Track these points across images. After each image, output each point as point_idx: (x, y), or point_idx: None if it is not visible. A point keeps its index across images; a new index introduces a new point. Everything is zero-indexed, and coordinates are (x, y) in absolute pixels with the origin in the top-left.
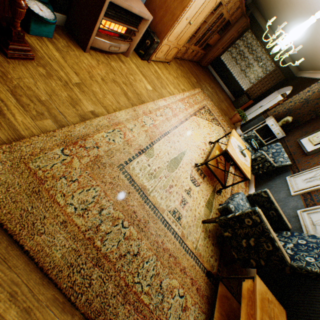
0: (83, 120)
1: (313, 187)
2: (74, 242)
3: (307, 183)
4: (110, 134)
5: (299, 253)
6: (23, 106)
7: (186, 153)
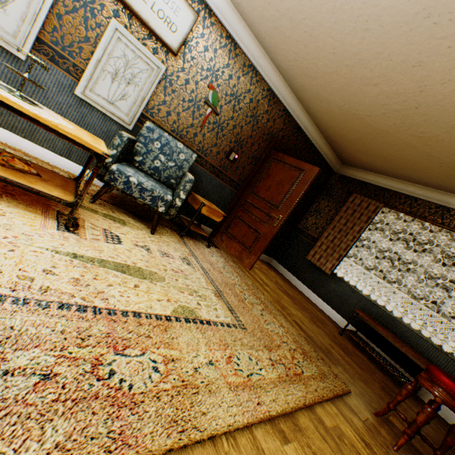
0: (293, 418)
1: (38, 25)
2: (274, 316)
3: (7, 10)
4: (255, 371)
5: (175, 159)
6: (360, 454)
7: (58, 250)
